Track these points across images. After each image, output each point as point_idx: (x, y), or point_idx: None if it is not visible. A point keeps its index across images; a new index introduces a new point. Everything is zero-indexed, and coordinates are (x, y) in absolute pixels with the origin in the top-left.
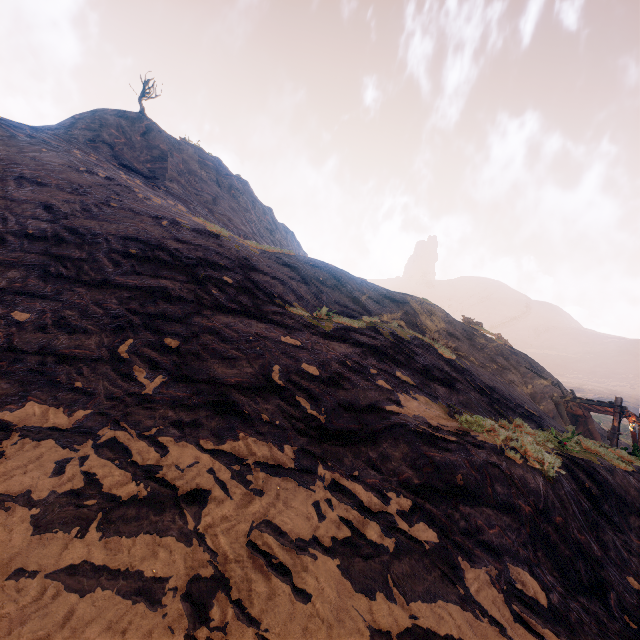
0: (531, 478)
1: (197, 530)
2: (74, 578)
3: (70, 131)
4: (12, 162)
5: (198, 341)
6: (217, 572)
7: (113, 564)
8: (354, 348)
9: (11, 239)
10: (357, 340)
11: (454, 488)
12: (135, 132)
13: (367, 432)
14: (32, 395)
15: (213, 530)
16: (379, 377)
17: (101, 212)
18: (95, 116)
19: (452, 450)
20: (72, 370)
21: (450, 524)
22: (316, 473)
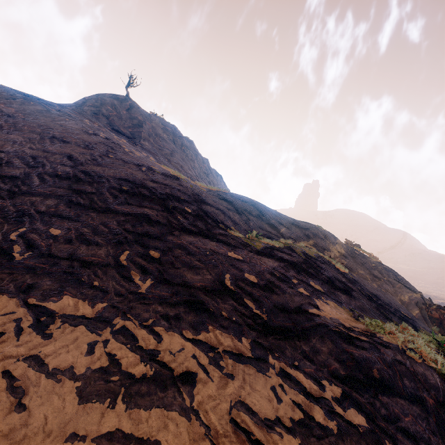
0: (430, 375)
1: (193, 407)
2: (112, 444)
3: (82, 107)
4: (48, 127)
5: (172, 254)
6: (213, 444)
7: (137, 433)
8: (279, 262)
9: (47, 178)
10: (280, 256)
11: (372, 380)
12: (122, 108)
13: (299, 329)
14: (66, 290)
15: (203, 407)
16: (299, 285)
17: (103, 161)
18: (98, 98)
19: (366, 348)
20: (91, 272)
21: (374, 411)
22: (268, 362)
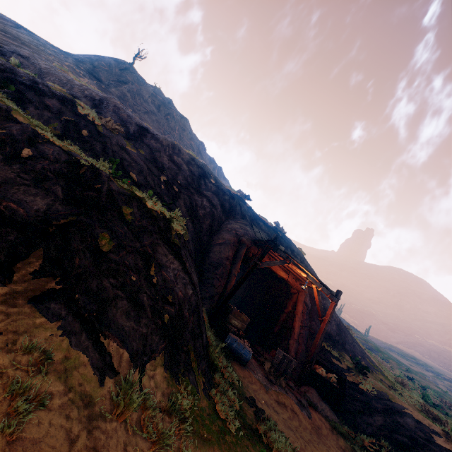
0: None
1: None
2: None
3: (76, 55)
4: None
5: None
6: None
7: None
8: None
9: None
10: None
11: None
12: (117, 68)
13: None
14: None
15: None
16: None
17: None
18: (99, 56)
19: None
20: None
21: None
22: None
